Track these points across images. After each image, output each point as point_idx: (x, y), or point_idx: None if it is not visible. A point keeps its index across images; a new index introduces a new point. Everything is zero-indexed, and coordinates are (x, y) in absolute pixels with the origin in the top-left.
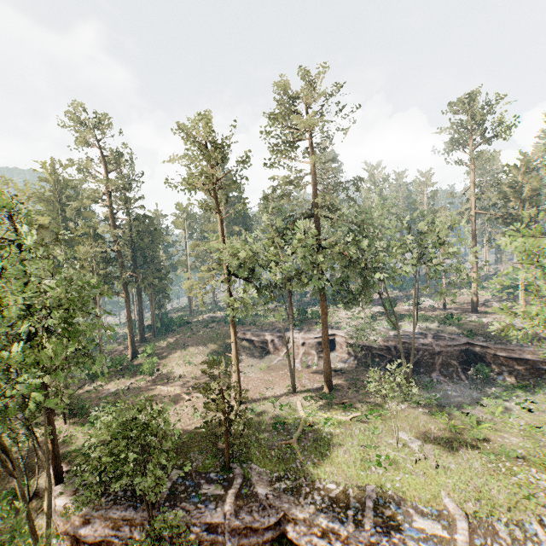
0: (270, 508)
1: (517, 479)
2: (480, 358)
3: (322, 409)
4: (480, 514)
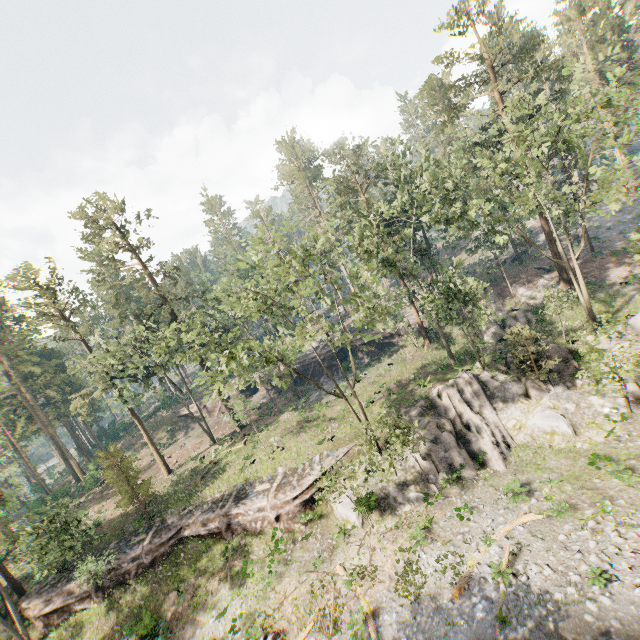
0: (173, 528)
1: (323, 434)
2: (352, 351)
3: (229, 446)
4: (294, 465)
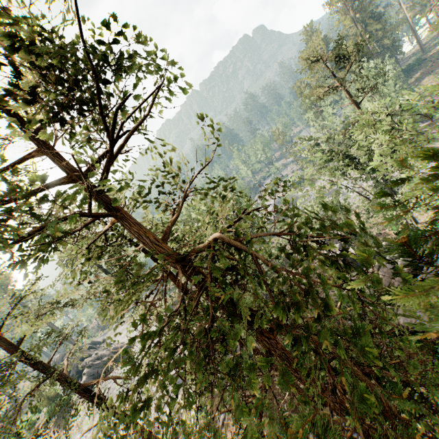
0: None
1: None
2: None
3: None
4: None
